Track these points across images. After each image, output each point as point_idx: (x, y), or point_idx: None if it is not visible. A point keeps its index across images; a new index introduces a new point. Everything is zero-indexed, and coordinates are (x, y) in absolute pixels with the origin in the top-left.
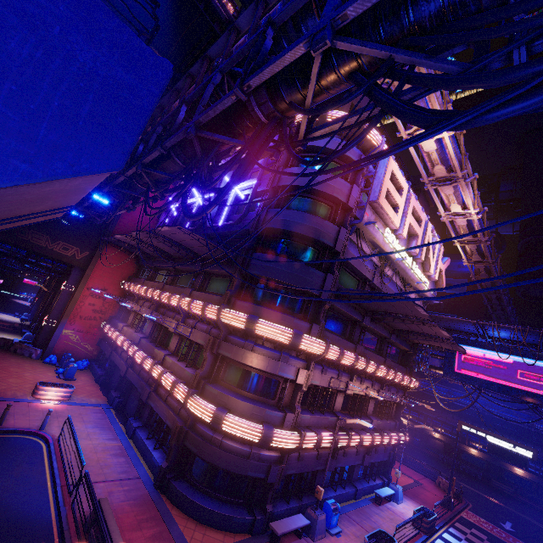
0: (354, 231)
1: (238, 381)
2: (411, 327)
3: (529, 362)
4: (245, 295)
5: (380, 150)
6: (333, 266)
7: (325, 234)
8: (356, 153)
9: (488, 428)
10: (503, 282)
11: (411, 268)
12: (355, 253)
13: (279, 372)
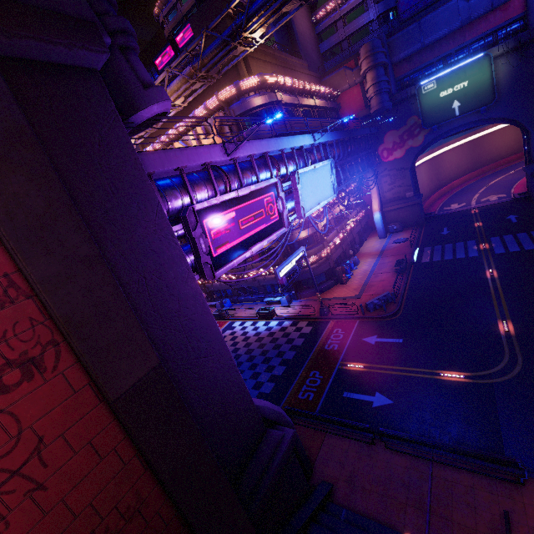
0: None
1: None
2: None
3: None
4: None
5: None
6: None
7: None
8: None
9: None
10: None
11: None
12: None
13: None
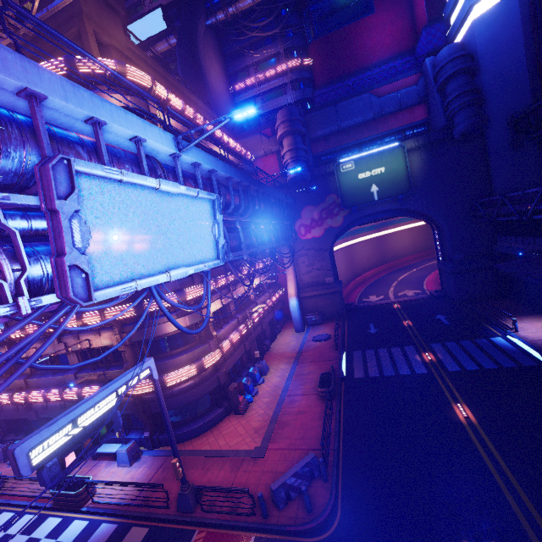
0: None
1: None
2: None
3: None
4: None
5: None
6: None
7: None
8: None
9: None
10: None
11: None
12: None
13: None
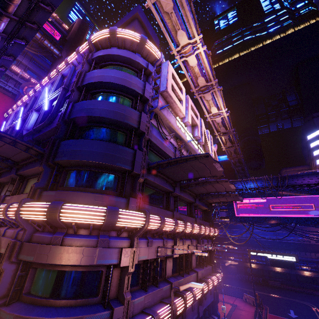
0: (153, 115)
1: (48, 288)
2: (208, 190)
3: (274, 198)
4: (55, 185)
5: (161, 62)
6: (140, 145)
7: (128, 117)
8: (144, 62)
9: (256, 247)
10: (243, 158)
11: (198, 147)
12: (158, 136)
13: (98, 261)
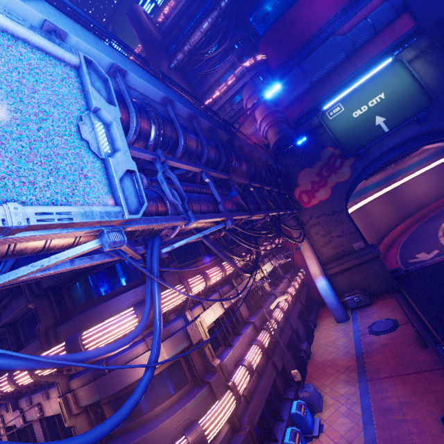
0: None
1: None
2: None
3: None
4: None
5: None
6: None
7: None
8: None
9: None
10: None
11: None
12: None
13: None
